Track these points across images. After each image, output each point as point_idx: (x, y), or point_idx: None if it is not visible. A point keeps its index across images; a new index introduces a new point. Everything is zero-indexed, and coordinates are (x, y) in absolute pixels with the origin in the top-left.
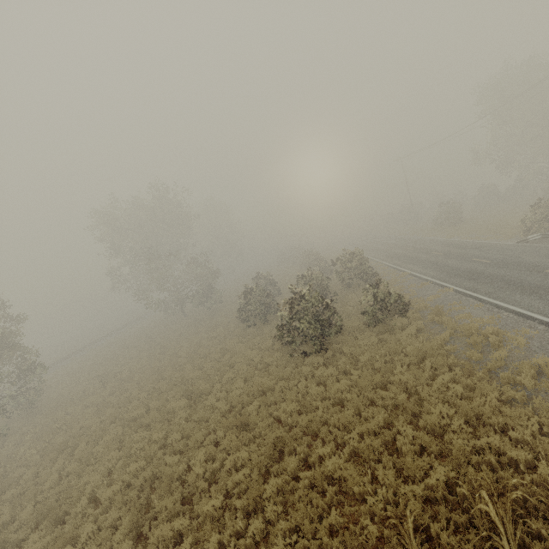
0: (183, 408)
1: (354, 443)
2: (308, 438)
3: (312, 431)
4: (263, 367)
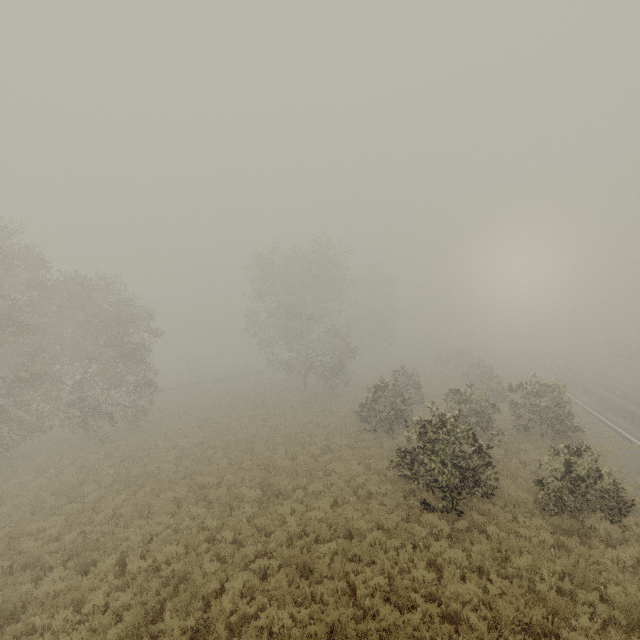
0: (252, 501)
1: None
2: None
3: None
4: (364, 495)
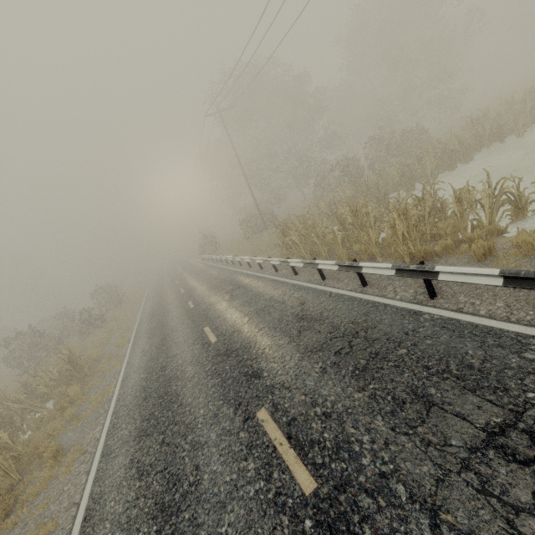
0: None
1: None
2: None
3: None
4: None
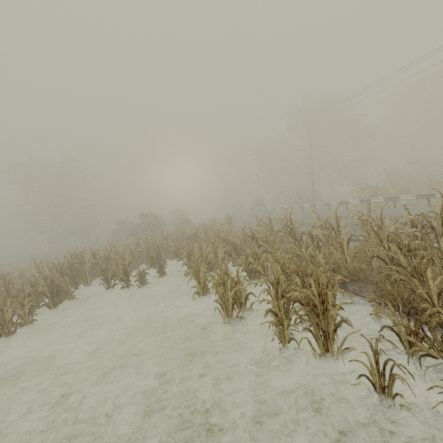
0: None
1: None
2: None
3: None
4: None
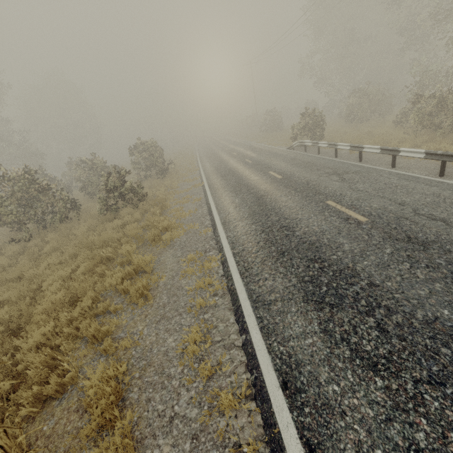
0: None
1: None
2: None
3: None
4: None
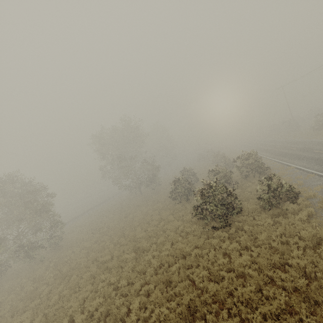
0: (131, 259)
1: (257, 322)
2: (216, 306)
3: (219, 299)
4: (185, 235)
